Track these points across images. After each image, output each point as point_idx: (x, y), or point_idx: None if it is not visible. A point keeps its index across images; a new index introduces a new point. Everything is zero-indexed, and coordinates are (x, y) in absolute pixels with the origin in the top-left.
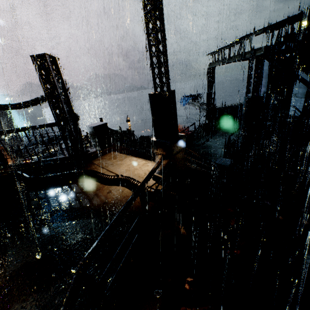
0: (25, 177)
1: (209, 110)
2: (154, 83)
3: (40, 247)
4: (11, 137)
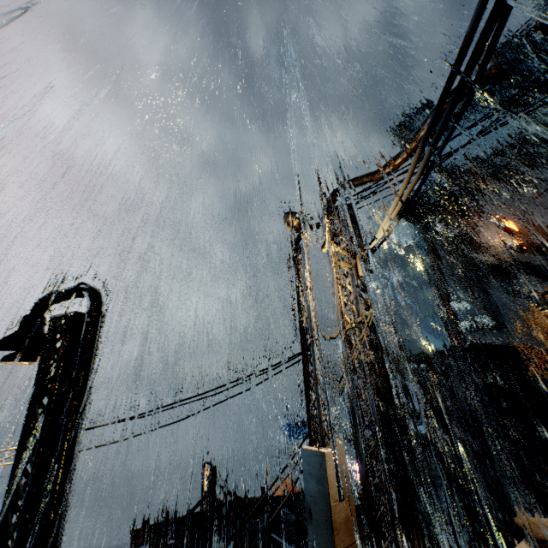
0: None
1: None
2: None
3: None
4: None
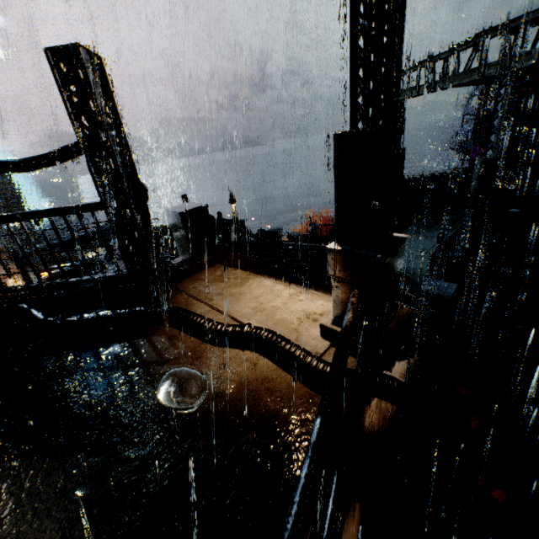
0: (36, 319)
1: None
2: (352, 106)
3: (62, 532)
4: (20, 227)
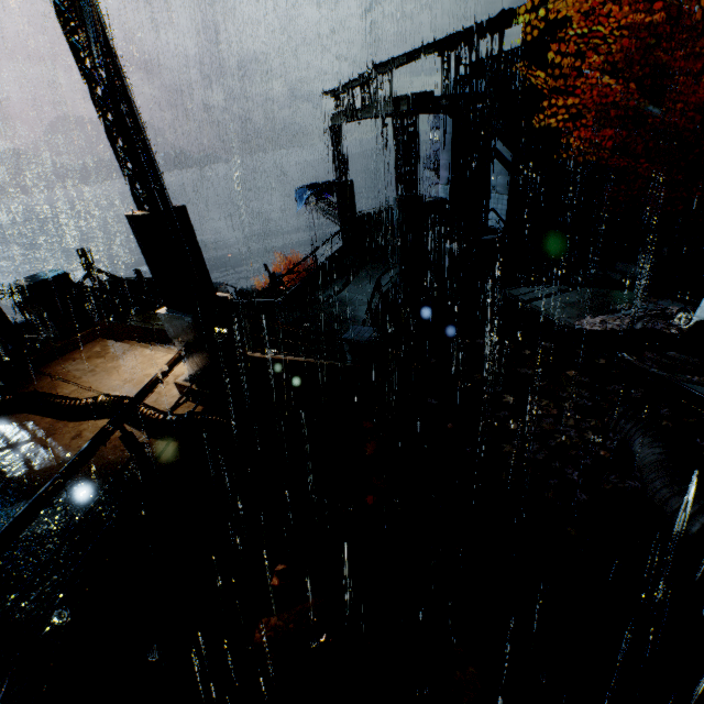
0: None
1: (344, 221)
2: (132, 192)
3: None
4: None
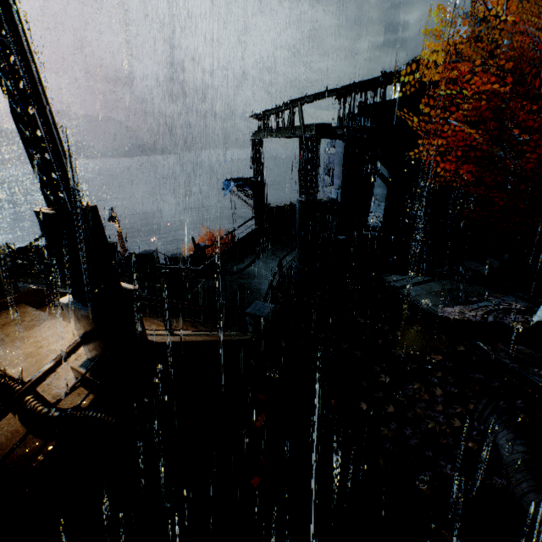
0: None
1: (258, 209)
2: (42, 190)
3: None
4: None
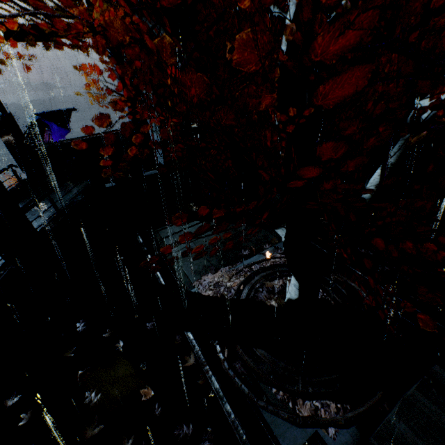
0: None
1: (14, 156)
2: None
3: None
4: None
